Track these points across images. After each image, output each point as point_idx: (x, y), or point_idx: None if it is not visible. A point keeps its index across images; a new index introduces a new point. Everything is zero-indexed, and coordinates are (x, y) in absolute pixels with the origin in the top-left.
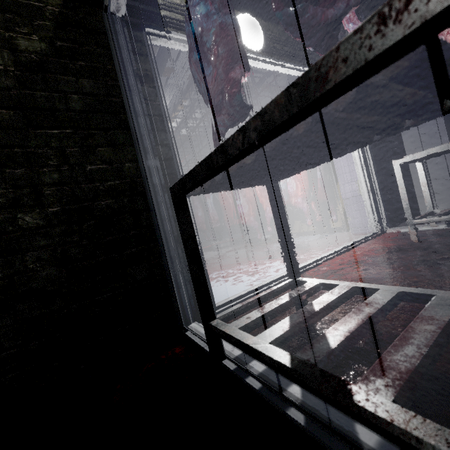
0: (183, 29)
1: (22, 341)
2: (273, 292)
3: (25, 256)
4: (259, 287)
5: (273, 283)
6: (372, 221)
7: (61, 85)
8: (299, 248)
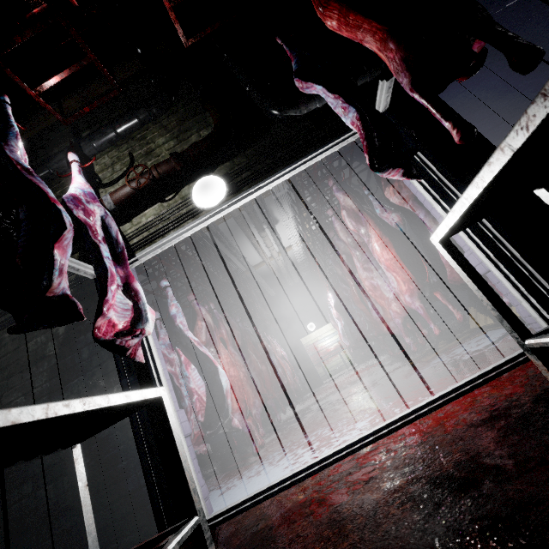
0: (148, 243)
1: (63, 548)
2: (158, 538)
3: (63, 480)
4: (261, 492)
5: (282, 484)
6: (533, 313)
7: (78, 345)
8: (433, 377)
